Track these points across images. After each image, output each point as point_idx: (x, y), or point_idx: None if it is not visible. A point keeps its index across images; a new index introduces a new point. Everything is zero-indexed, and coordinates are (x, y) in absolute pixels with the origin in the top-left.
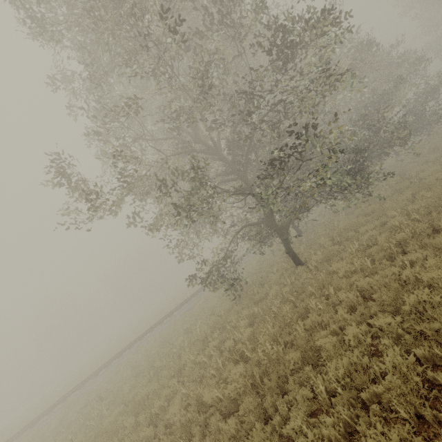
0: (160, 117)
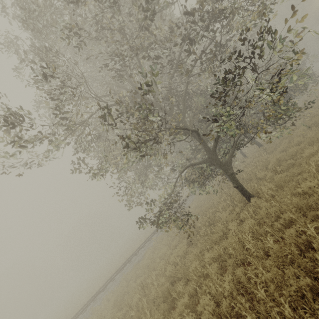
0: (102, 83)
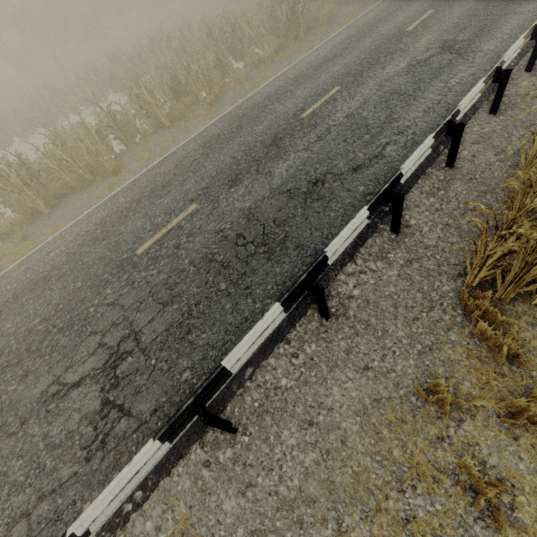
0: None
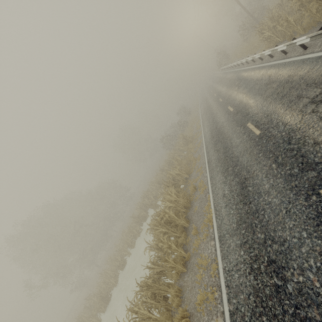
0: None
